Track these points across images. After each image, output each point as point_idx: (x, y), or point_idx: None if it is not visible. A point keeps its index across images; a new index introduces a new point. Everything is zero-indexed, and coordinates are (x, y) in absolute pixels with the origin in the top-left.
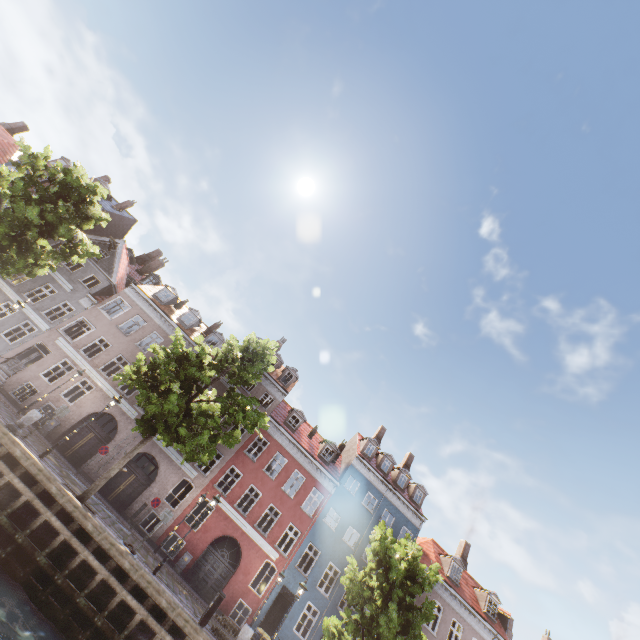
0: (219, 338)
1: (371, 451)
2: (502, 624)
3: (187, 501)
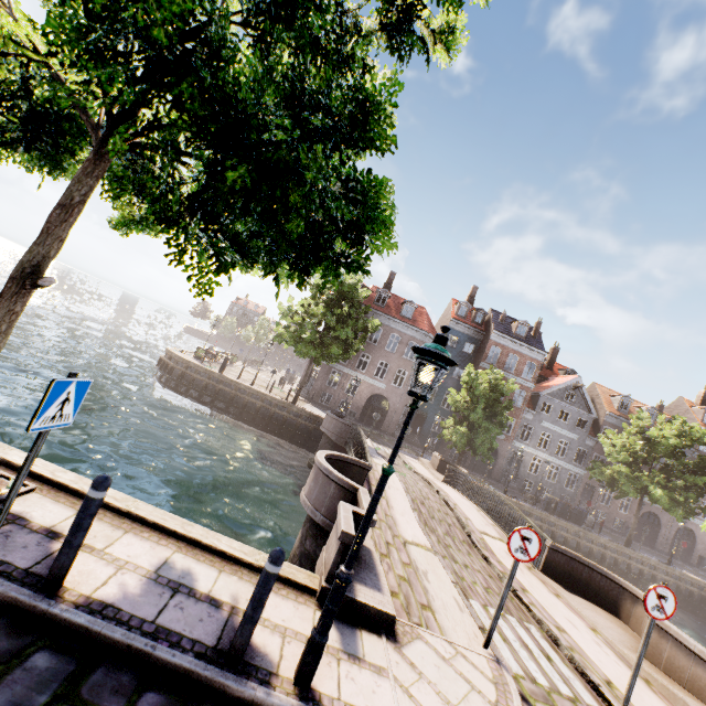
0: None
1: None
2: None
3: None
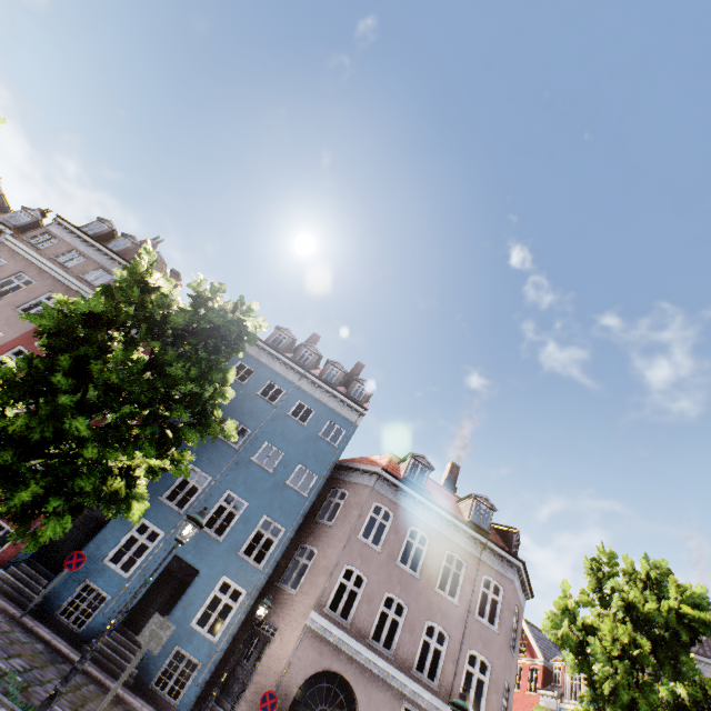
0: (32, 215)
1: (281, 342)
2: (505, 543)
3: None
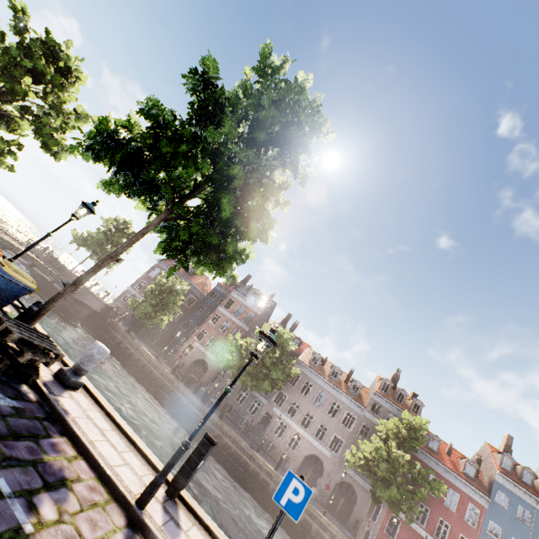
0: (358, 385)
1: (508, 465)
2: None
3: (381, 516)
